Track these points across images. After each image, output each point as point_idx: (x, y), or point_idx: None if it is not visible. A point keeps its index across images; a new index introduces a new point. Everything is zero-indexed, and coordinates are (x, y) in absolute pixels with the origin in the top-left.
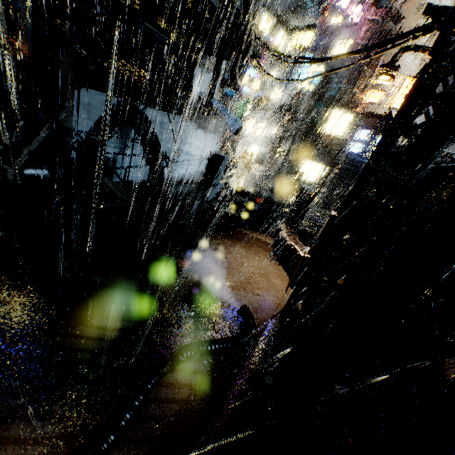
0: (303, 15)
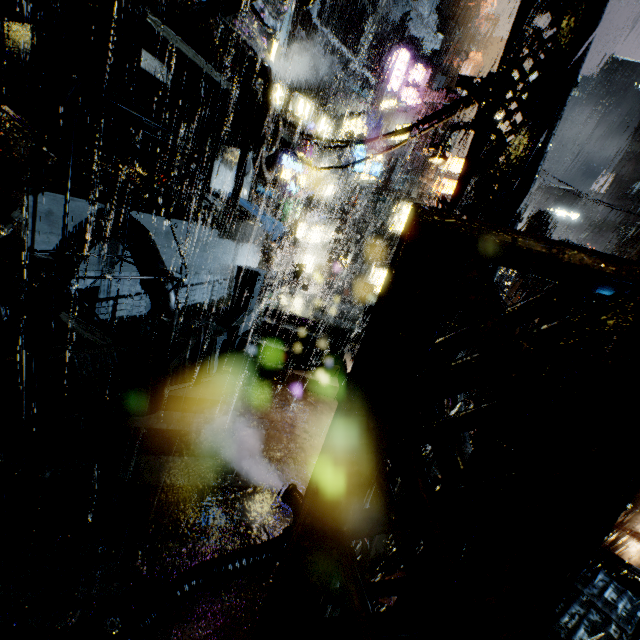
0: (352, 101)
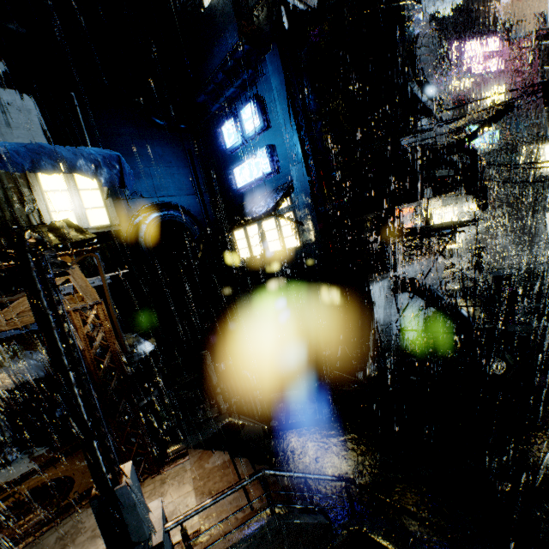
0: None
